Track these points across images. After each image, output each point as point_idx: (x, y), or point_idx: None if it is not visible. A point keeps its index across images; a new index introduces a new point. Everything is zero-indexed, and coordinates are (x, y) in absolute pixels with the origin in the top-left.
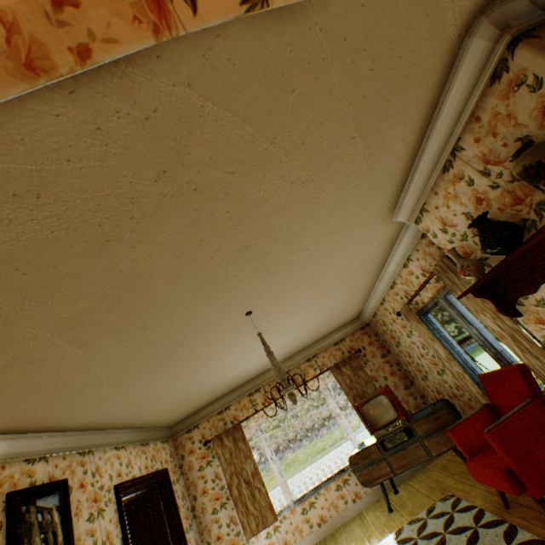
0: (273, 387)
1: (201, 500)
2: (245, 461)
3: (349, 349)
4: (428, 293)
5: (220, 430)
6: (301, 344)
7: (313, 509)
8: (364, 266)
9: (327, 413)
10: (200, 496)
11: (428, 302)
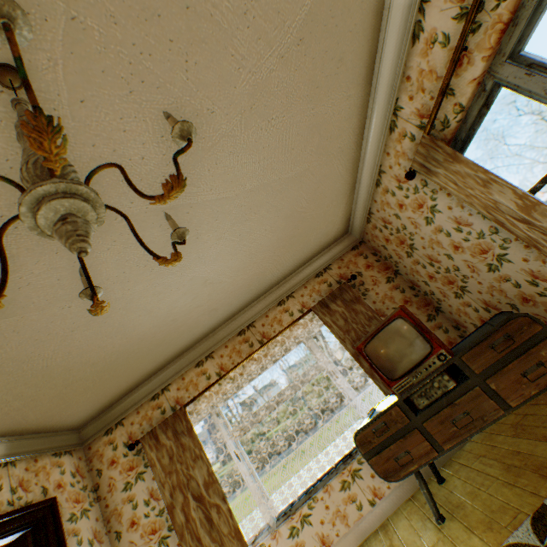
0: (232, 349)
1: (128, 538)
2: (193, 465)
3: (339, 279)
4: (475, 65)
5: (156, 423)
6: (262, 275)
7: (308, 527)
8: (334, 39)
9: (316, 374)
10: (126, 532)
11: (471, 106)
